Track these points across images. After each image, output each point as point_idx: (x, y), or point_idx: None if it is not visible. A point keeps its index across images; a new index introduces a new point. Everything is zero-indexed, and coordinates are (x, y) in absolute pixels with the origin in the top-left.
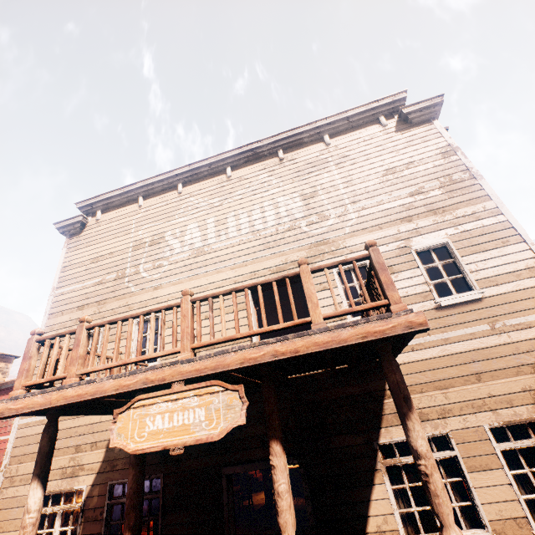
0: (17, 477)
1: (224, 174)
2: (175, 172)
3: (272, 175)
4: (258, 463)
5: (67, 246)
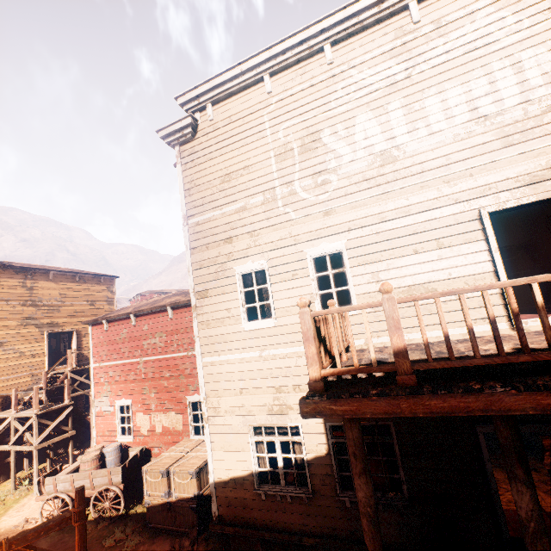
0: (221, 409)
1: (404, 18)
2: (320, 26)
3: (505, 8)
4: (530, 426)
5: (180, 161)
